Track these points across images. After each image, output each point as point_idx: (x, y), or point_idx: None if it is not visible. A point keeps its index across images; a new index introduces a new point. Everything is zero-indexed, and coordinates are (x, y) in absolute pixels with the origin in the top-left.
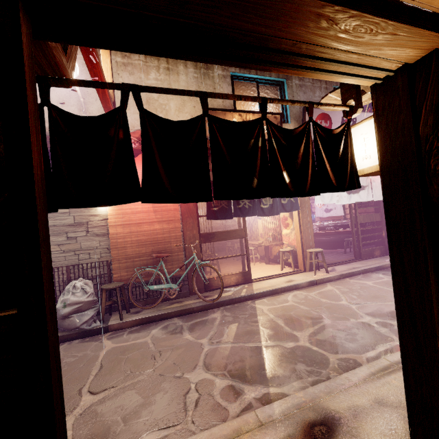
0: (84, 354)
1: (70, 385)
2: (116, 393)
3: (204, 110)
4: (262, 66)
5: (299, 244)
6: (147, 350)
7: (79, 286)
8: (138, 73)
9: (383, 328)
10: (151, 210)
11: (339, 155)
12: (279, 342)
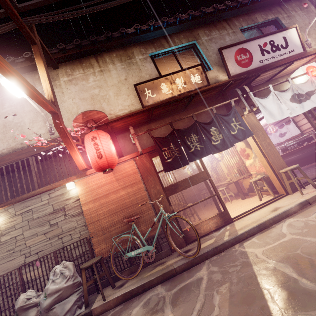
0: None
1: None
2: None
3: None
4: None
5: (268, 168)
6: None
7: (59, 271)
8: (81, 82)
9: None
10: (113, 180)
11: None
12: (305, 315)
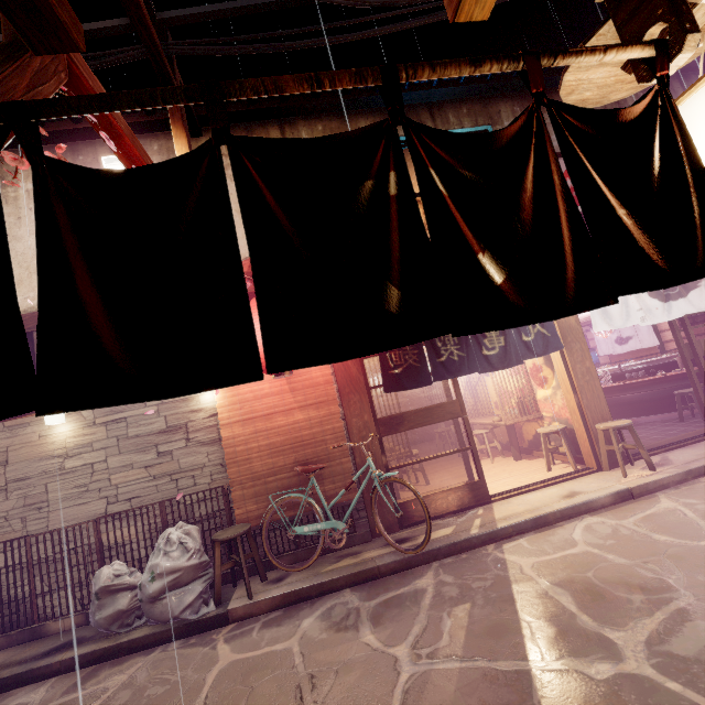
0: (181, 677)
1: None
2: None
3: (216, 131)
4: None
5: (576, 415)
6: (289, 671)
7: (176, 538)
8: None
9: None
10: (285, 390)
11: (655, 177)
12: (572, 661)
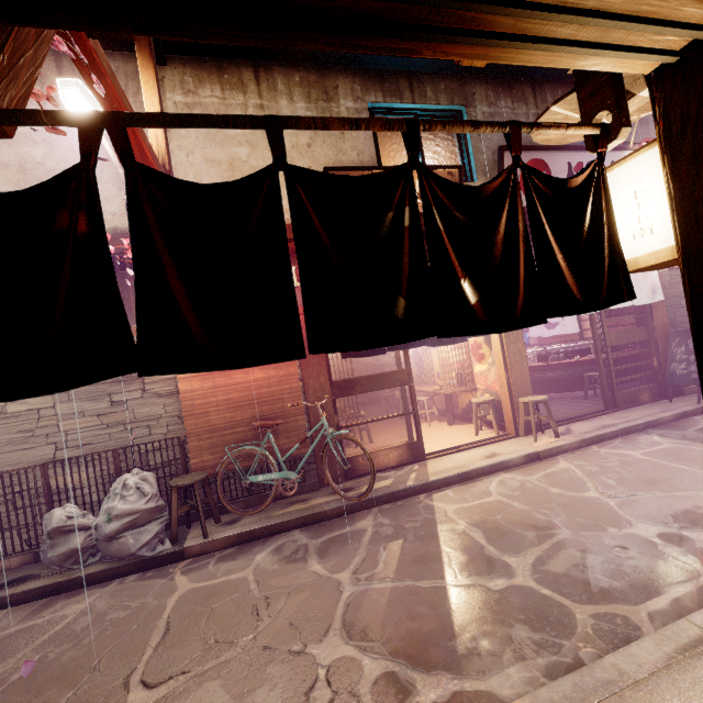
0: (142, 603)
1: (113, 667)
2: (187, 686)
3: (275, 158)
4: (397, 42)
5: (504, 389)
6: (245, 595)
7: (133, 484)
8: None
9: (673, 548)
10: None
11: (585, 232)
12: (478, 579)
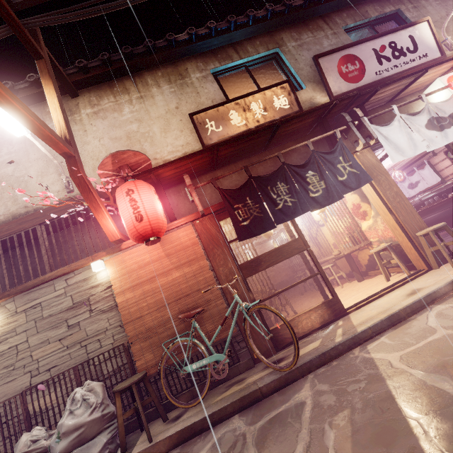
0: None
1: None
2: None
3: None
4: None
5: (397, 231)
6: None
7: (80, 396)
8: (111, 114)
9: None
10: (162, 256)
11: None
12: None
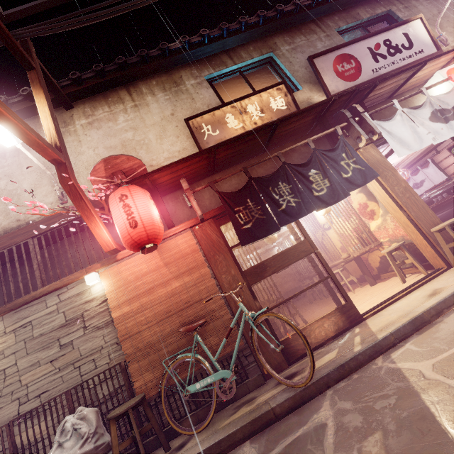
0: None
1: None
2: None
3: None
4: None
5: (410, 228)
6: None
7: (70, 426)
8: (106, 124)
9: None
10: (160, 265)
11: None
12: None
